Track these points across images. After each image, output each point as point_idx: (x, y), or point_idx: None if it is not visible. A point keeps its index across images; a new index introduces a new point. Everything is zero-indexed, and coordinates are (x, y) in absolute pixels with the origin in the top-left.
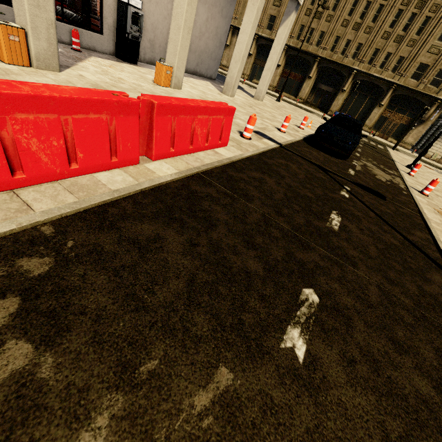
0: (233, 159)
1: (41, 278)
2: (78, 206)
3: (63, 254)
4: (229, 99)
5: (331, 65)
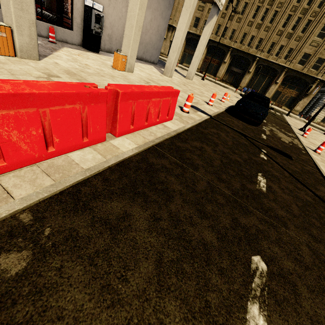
0: (178, 131)
1: (18, 278)
2: (54, 189)
3: (41, 244)
4: (168, 79)
5: (240, 53)
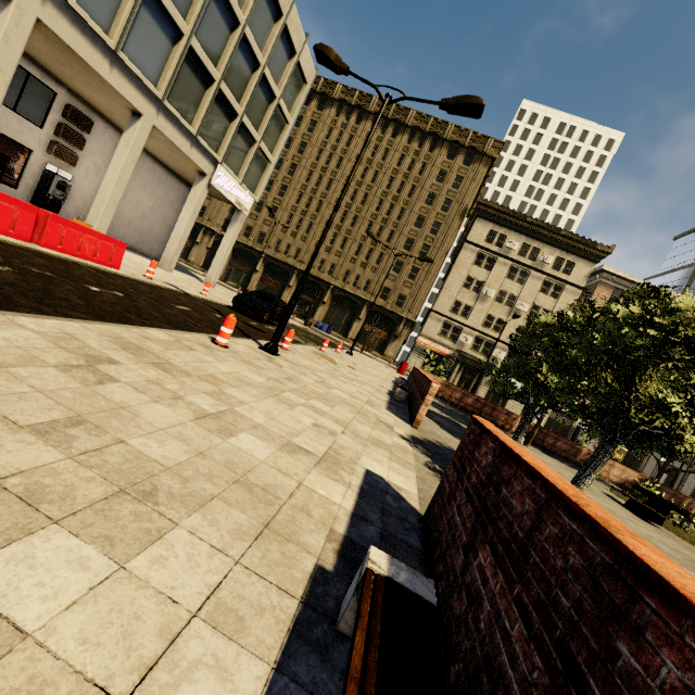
0: (118, 272)
1: None
2: None
3: None
4: (163, 271)
5: (310, 277)
